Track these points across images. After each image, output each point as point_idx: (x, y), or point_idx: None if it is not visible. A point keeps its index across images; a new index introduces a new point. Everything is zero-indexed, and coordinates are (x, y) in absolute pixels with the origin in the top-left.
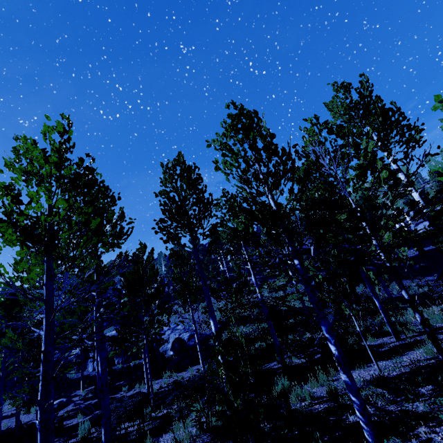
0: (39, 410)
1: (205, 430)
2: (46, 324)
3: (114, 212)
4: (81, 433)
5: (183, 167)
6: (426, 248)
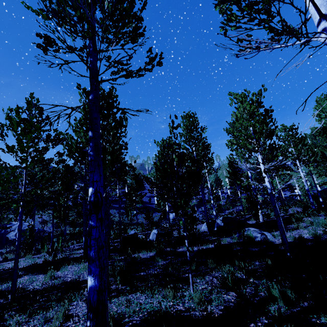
0: None
1: None
2: None
3: None
4: None
5: (41, 161)
6: None
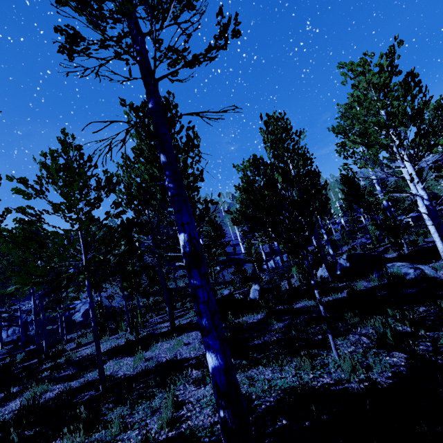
0: (34, 322)
1: (92, 339)
2: (33, 300)
3: (55, 256)
4: (19, 358)
5: (91, 222)
6: None
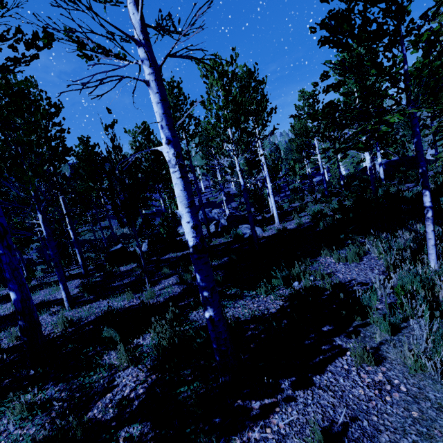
0: None
1: None
2: None
3: None
4: None
5: None
6: (206, 201)
